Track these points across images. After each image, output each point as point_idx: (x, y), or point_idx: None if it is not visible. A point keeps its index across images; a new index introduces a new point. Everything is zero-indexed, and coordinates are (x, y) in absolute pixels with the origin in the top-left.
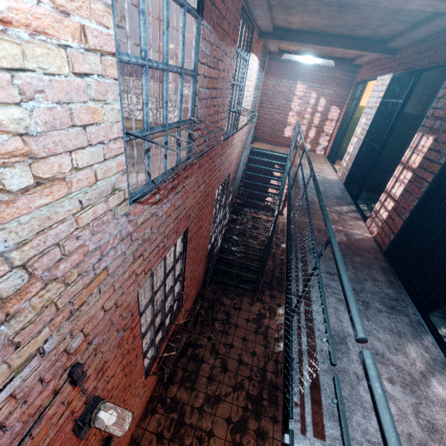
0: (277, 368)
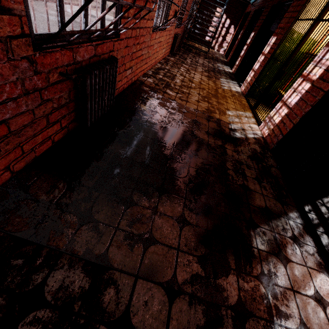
0: (219, 70)
